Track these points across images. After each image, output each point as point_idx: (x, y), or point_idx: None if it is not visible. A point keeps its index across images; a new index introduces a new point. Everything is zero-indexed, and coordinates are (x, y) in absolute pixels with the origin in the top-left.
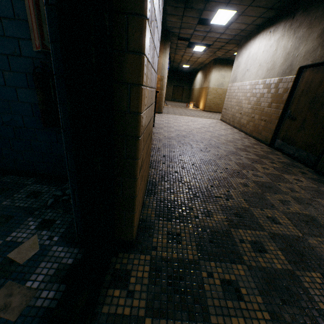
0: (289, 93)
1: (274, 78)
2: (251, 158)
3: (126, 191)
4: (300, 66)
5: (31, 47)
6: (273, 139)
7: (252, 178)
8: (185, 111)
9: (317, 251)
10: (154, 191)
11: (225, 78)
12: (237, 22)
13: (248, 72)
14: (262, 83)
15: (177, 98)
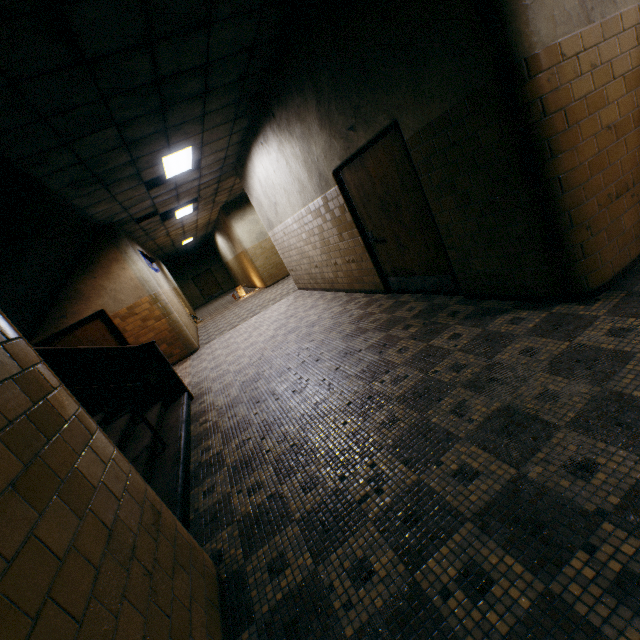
0: (350, 210)
1: (316, 199)
2: (375, 343)
3: None
4: (333, 171)
5: None
6: (384, 280)
7: (395, 392)
8: (238, 312)
9: (551, 490)
10: (246, 604)
11: (259, 223)
12: (206, 156)
13: (279, 206)
14: (308, 213)
15: (213, 292)
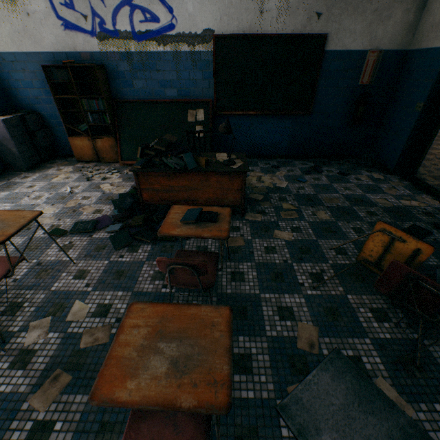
0: None
1: None
2: None
3: (427, 145)
4: None
5: (357, 83)
6: None
7: None
8: None
9: None
10: None
11: None
12: None
13: None
14: None
15: None
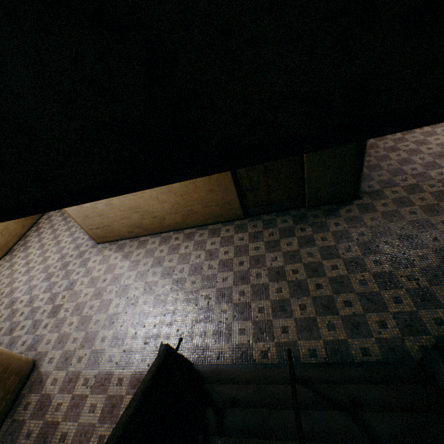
0: (232, 174)
1: None
2: (300, 243)
3: None
4: None
5: None
6: (244, 211)
7: (357, 253)
8: (0, 300)
9: (439, 247)
10: None
11: None
12: None
13: None
14: None
15: None
